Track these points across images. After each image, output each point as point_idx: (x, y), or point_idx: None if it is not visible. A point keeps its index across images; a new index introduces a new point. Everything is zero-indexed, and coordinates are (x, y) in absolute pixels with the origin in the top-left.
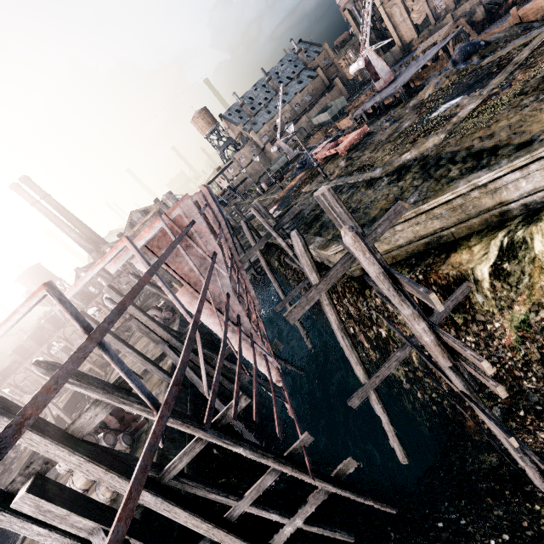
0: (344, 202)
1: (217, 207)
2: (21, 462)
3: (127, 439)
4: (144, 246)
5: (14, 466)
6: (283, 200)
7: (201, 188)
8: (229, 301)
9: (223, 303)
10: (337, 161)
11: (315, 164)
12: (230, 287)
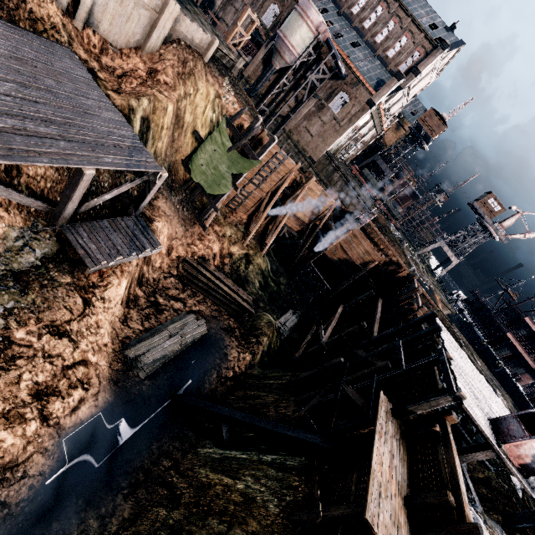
0: None
1: None
2: None
3: None
4: None
5: None
6: None
7: None
8: None
9: None
10: None
11: None
12: None
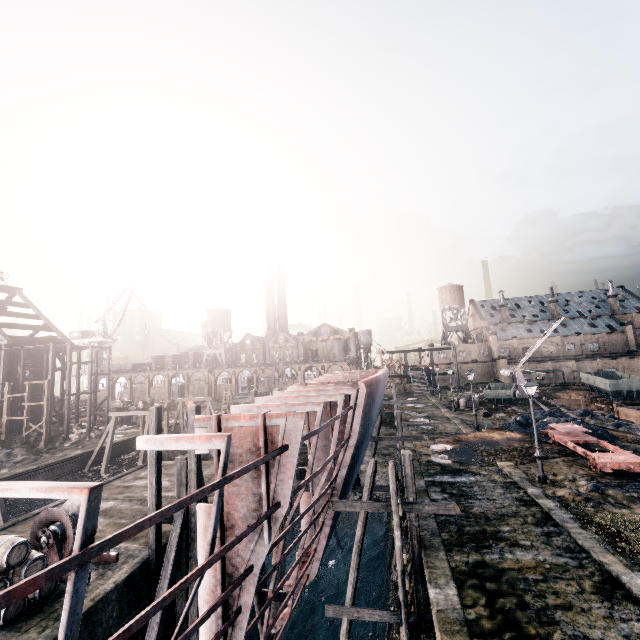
0: (540, 568)
1: (361, 417)
2: (48, 459)
3: (50, 584)
4: (217, 429)
5: (44, 456)
6: (466, 448)
7: (361, 386)
8: (237, 585)
9: (238, 571)
10: (577, 469)
11: (537, 453)
12: (261, 562)
